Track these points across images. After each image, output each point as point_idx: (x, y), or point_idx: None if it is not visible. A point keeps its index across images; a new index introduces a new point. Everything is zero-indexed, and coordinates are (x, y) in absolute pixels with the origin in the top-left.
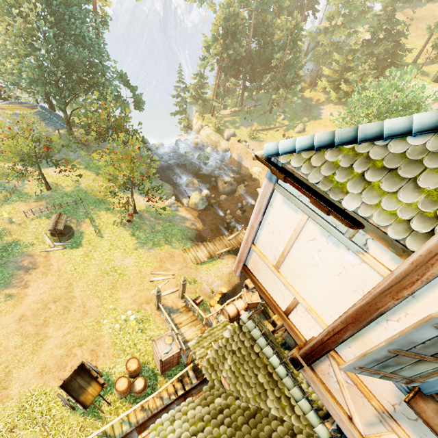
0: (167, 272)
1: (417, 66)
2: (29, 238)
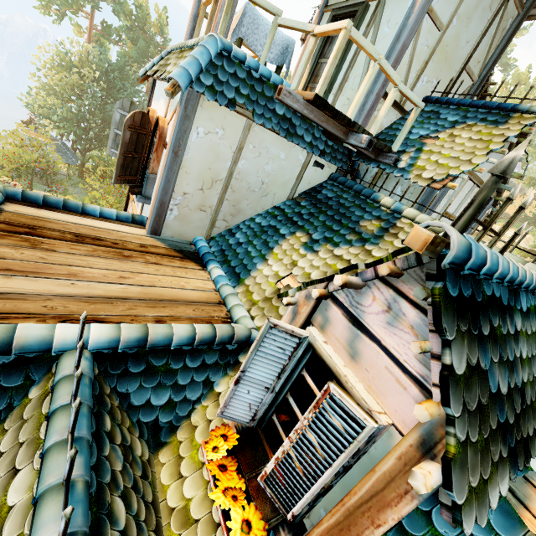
0: None
1: None
2: None
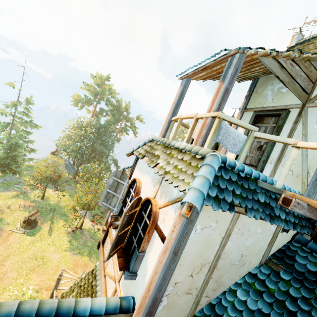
0: (75, 274)
1: None
2: (10, 220)
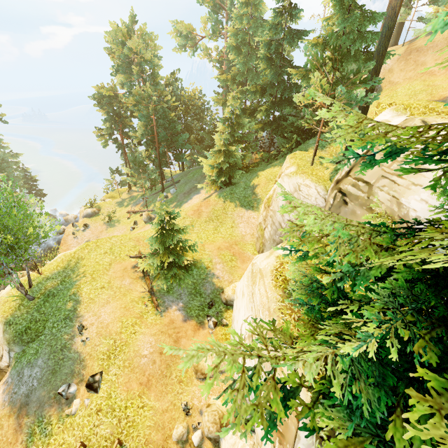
0: None
1: None
2: None
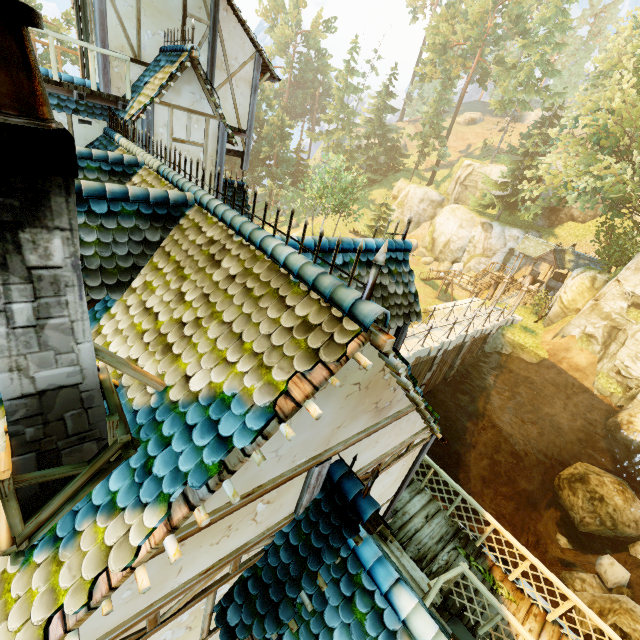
0: None
1: (418, 172)
2: None
